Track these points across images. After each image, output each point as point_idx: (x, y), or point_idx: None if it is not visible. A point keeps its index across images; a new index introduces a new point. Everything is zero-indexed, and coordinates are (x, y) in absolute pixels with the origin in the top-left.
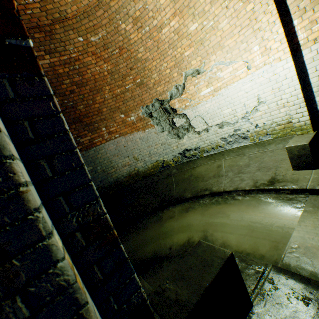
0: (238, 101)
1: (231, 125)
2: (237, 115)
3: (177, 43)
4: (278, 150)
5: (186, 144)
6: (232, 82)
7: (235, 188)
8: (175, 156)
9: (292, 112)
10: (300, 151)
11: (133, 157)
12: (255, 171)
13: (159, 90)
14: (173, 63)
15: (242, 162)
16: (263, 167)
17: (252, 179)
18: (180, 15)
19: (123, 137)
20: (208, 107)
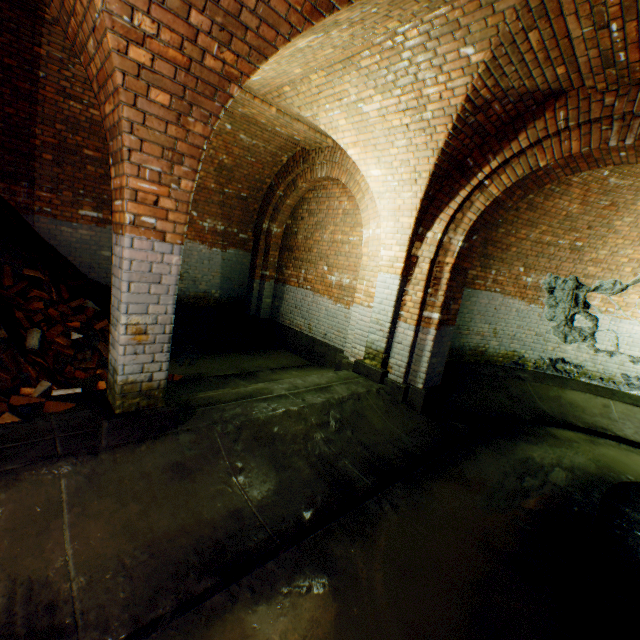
0: None
1: None
2: None
3: None
4: None
5: (566, 353)
6: None
7: None
8: (541, 358)
9: None
10: None
11: (493, 329)
12: None
13: (588, 270)
14: (639, 257)
15: None
16: None
17: None
18: None
19: (501, 297)
20: (635, 330)
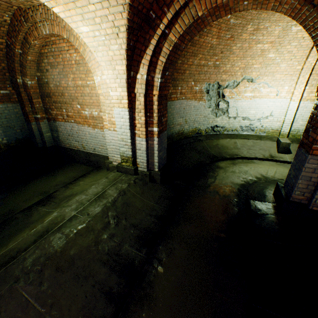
0: (261, 109)
1: (249, 121)
2: (256, 117)
3: (256, 56)
4: (268, 142)
5: (217, 122)
6: (265, 97)
7: (255, 156)
8: (207, 128)
9: (283, 126)
10: (286, 145)
11: (185, 120)
12: (258, 150)
13: (223, 77)
14: (243, 66)
15: (249, 143)
16: (262, 149)
17: (260, 153)
18: (272, 45)
19: (186, 101)
20: (243, 104)
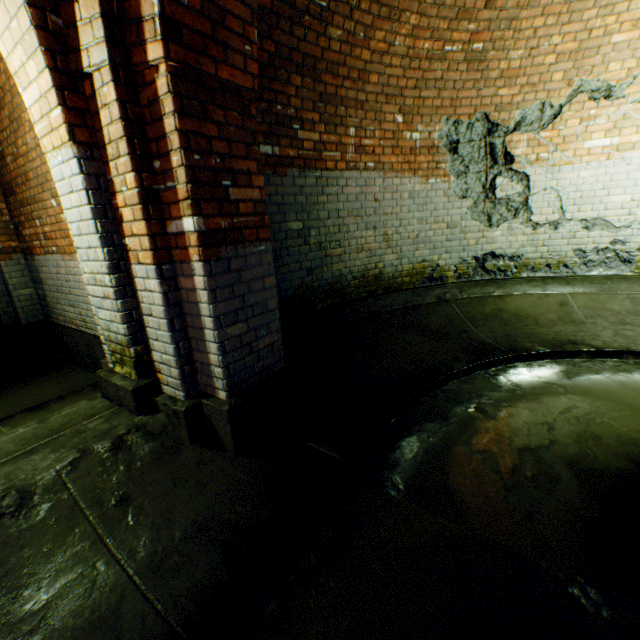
0: None
1: (611, 230)
2: (635, 214)
3: None
4: None
5: (496, 243)
6: None
7: None
8: (463, 261)
9: None
10: None
11: (383, 235)
12: None
13: (501, 96)
14: (573, 46)
15: (619, 305)
16: None
17: None
18: None
19: (380, 176)
20: (583, 178)
